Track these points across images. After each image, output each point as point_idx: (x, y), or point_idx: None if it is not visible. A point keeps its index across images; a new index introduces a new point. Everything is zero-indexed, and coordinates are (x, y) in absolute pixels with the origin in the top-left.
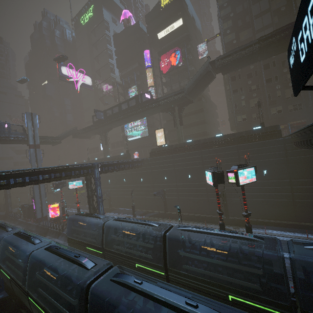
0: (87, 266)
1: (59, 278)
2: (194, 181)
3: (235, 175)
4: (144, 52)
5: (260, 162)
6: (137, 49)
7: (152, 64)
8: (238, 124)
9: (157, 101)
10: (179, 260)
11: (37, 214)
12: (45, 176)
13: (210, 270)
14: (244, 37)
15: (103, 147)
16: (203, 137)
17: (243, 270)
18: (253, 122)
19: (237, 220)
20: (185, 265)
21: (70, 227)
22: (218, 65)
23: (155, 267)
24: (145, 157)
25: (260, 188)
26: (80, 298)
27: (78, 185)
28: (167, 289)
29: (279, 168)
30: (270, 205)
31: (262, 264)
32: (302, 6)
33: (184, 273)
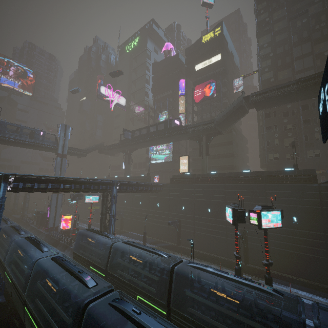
0: (89, 284)
1: (58, 292)
2: (214, 216)
3: (258, 216)
4: (180, 80)
5: (290, 207)
6: (174, 77)
7: (186, 93)
8: (269, 162)
9: (185, 128)
10: (185, 302)
11: (49, 223)
12: (66, 186)
13: (217, 320)
14: (282, 76)
15: (125, 166)
16: (229, 170)
17: (256, 327)
18: (286, 162)
19: (258, 270)
20: (190, 308)
21: (78, 242)
22: (252, 100)
23: (157, 304)
24: (165, 182)
25: (288, 237)
26: (75, 318)
27: (94, 200)
28: (165, 326)
29: (313, 218)
30: (299, 259)
31: (279, 325)
32: (327, 63)
33: (187, 317)
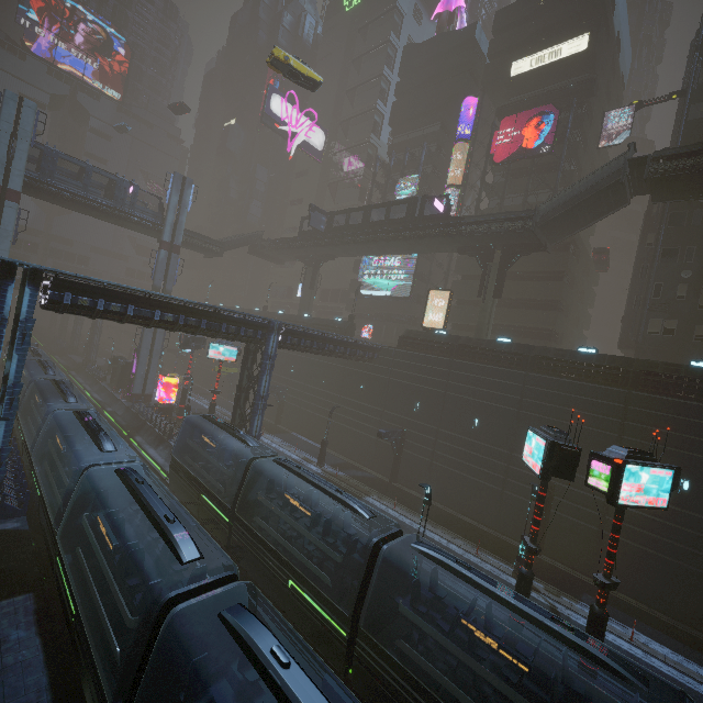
0: (183, 553)
1: (121, 547)
2: (484, 439)
3: (613, 474)
4: (464, 100)
5: (680, 456)
6: (451, 89)
7: (474, 135)
8: (646, 338)
9: (457, 223)
10: (391, 617)
11: (134, 386)
12: (166, 316)
13: (462, 683)
14: None
15: (304, 293)
16: (539, 341)
17: None
18: (691, 346)
19: (562, 573)
20: (404, 641)
21: (183, 438)
22: (651, 172)
23: (331, 610)
24: (384, 342)
25: (655, 521)
26: (147, 617)
27: (227, 355)
28: None
29: None
30: (667, 573)
31: None
32: None
33: (393, 659)
